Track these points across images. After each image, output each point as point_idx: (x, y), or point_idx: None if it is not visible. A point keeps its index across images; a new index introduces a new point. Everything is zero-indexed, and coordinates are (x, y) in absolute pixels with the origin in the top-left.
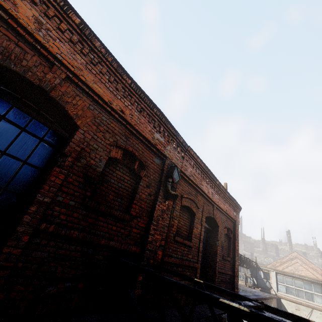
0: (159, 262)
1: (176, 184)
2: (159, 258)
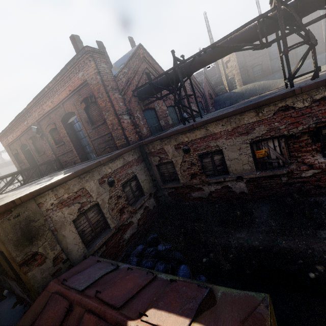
0: (55, 158)
1: (40, 129)
2: (55, 157)
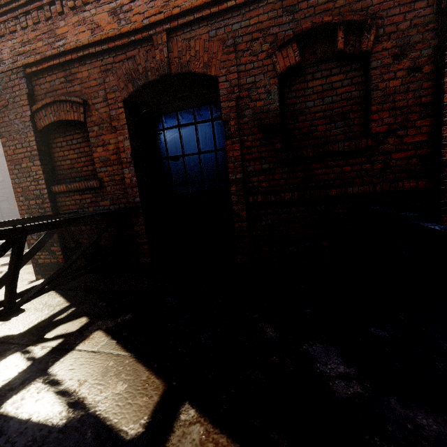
0: None
1: None
2: None
